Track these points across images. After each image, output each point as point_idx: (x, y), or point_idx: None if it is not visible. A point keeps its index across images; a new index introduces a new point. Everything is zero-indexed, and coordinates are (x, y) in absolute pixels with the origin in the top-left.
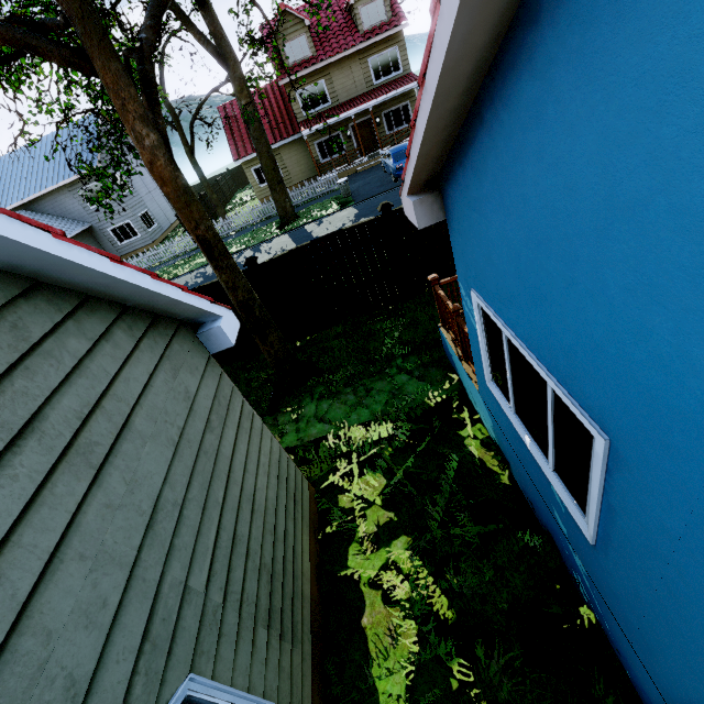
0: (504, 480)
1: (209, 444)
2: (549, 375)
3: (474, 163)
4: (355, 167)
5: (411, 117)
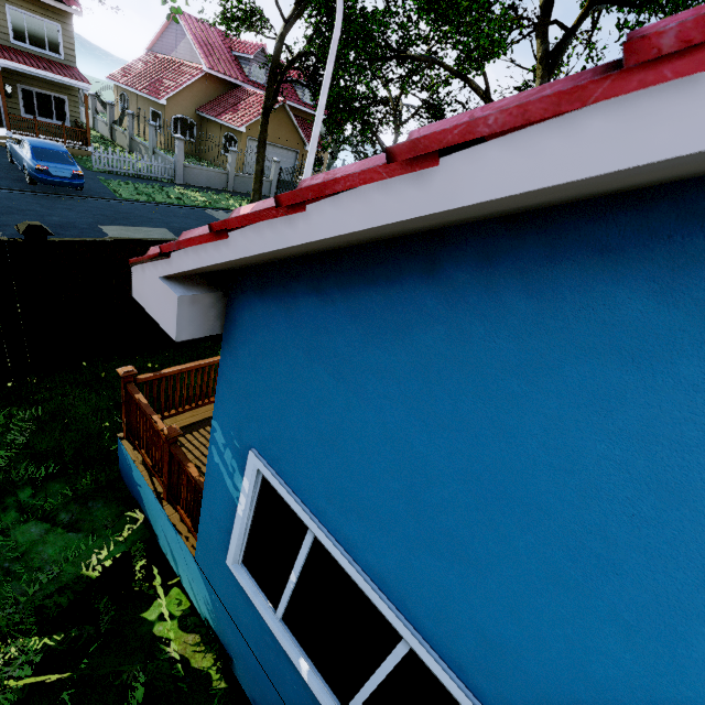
0: (218, 682)
1: None
2: (423, 643)
3: (366, 311)
4: None
5: (68, 117)
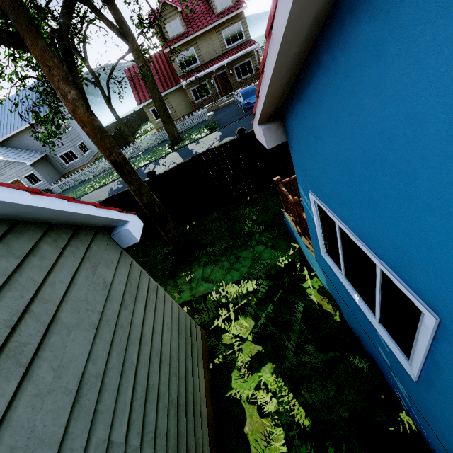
0: (336, 318)
1: (124, 319)
2: (379, 260)
3: (311, 98)
4: (218, 104)
5: (253, 68)
